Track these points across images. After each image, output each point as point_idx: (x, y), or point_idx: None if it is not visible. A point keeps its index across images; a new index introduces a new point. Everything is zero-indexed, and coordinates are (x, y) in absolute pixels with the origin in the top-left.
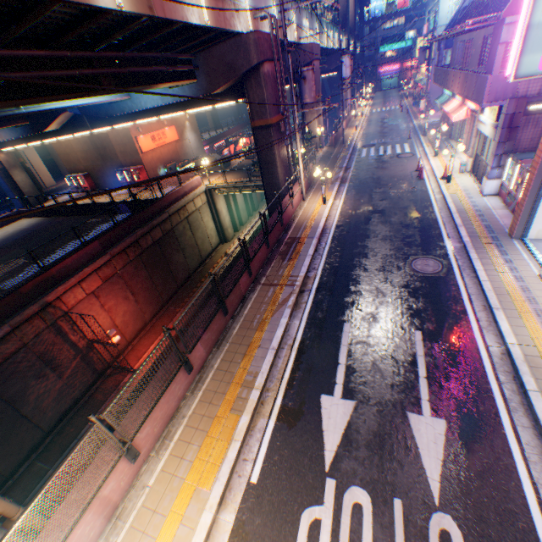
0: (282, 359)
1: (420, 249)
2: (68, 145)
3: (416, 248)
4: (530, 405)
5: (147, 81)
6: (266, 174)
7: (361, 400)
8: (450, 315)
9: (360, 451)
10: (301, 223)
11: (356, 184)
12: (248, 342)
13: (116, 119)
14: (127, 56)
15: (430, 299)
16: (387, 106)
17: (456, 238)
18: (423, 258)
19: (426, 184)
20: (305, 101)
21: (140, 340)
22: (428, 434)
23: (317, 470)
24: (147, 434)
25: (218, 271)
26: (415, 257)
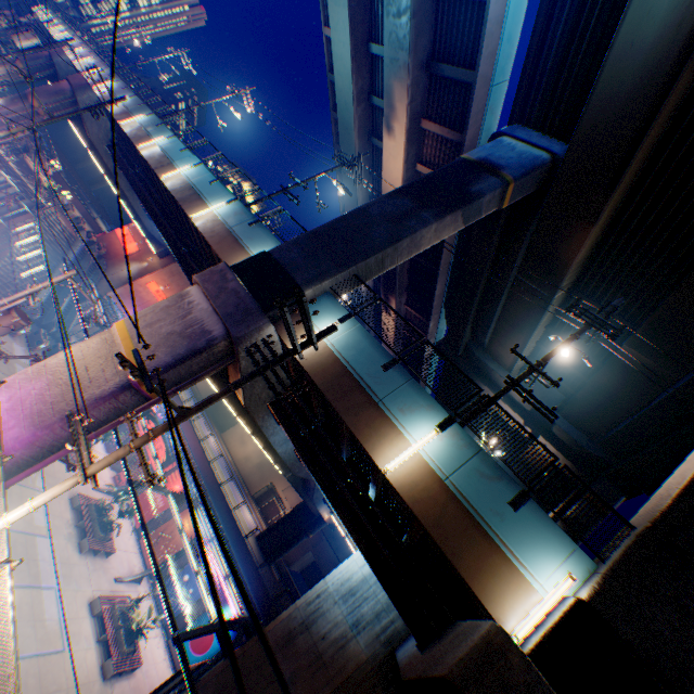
0: None
1: None
2: None
3: None
4: None
5: None
6: None
7: None
8: None
9: None
10: None
11: None
12: None
13: None
14: None
15: None
16: None
17: None
18: None
19: None
20: None
21: None
22: None
23: None
24: None
25: None
26: None
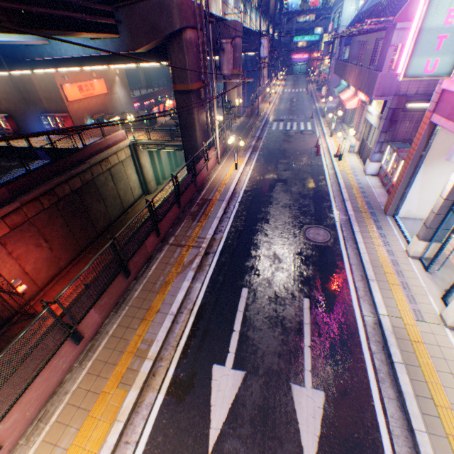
0: (180, 324)
1: (313, 218)
2: None
3: (310, 217)
4: (396, 376)
5: (60, 26)
6: (186, 136)
7: (250, 370)
8: (334, 284)
9: (244, 428)
10: (213, 185)
11: (266, 153)
12: (148, 306)
13: (36, 63)
14: None
15: (319, 267)
16: (296, 88)
17: (343, 211)
18: (315, 227)
19: (322, 159)
20: (223, 72)
21: (53, 285)
22: (308, 408)
23: (200, 452)
24: (15, 421)
25: (118, 235)
26: (309, 226)
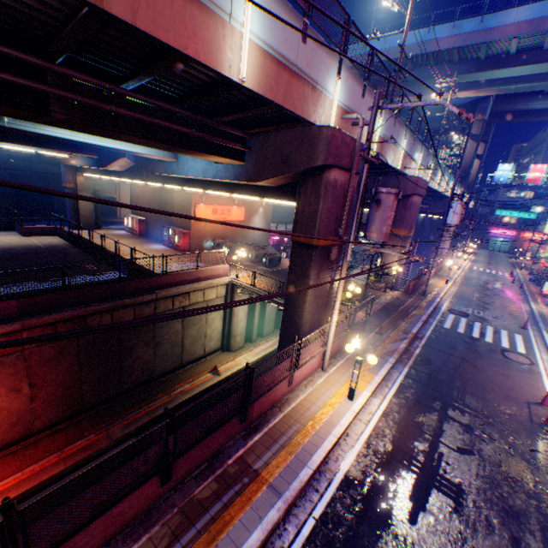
0: None
1: None
2: (142, 189)
3: None
4: None
5: (152, 135)
6: (288, 302)
7: None
8: None
9: None
10: (286, 424)
11: (422, 376)
12: None
13: (167, 178)
14: (120, 91)
15: None
16: (492, 268)
17: None
18: None
19: None
20: (369, 233)
21: None
22: None
23: None
24: None
25: None
26: None
